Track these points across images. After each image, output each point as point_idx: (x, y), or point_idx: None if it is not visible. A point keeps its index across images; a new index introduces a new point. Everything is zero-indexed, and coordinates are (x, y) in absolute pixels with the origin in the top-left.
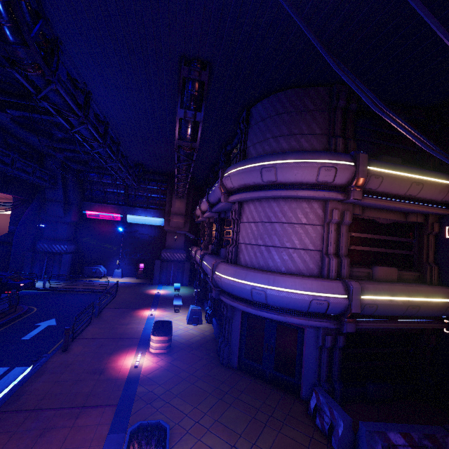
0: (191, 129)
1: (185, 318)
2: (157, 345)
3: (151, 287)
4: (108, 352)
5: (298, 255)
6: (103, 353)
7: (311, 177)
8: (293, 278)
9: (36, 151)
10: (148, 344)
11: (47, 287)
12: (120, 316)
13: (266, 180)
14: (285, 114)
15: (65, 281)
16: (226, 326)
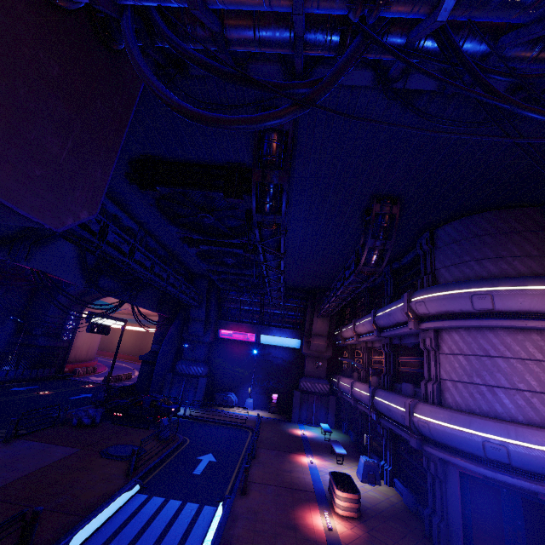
0: (378, 256)
1: (354, 474)
2: (345, 505)
3: (291, 426)
4: (288, 504)
5: (540, 401)
6: (284, 505)
7: (543, 306)
8: (544, 431)
9: (189, 273)
10: (328, 502)
11: (187, 414)
12: (277, 460)
13: (478, 308)
14: (486, 236)
15: (200, 409)
16: (437, 491)
